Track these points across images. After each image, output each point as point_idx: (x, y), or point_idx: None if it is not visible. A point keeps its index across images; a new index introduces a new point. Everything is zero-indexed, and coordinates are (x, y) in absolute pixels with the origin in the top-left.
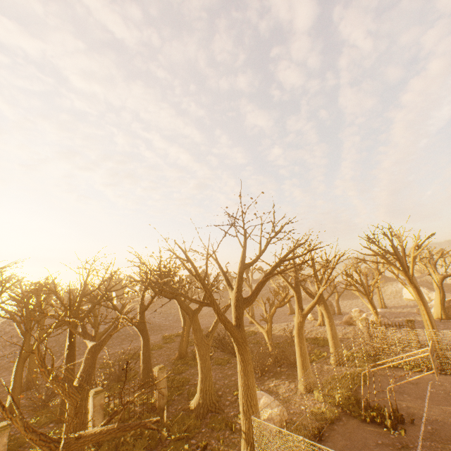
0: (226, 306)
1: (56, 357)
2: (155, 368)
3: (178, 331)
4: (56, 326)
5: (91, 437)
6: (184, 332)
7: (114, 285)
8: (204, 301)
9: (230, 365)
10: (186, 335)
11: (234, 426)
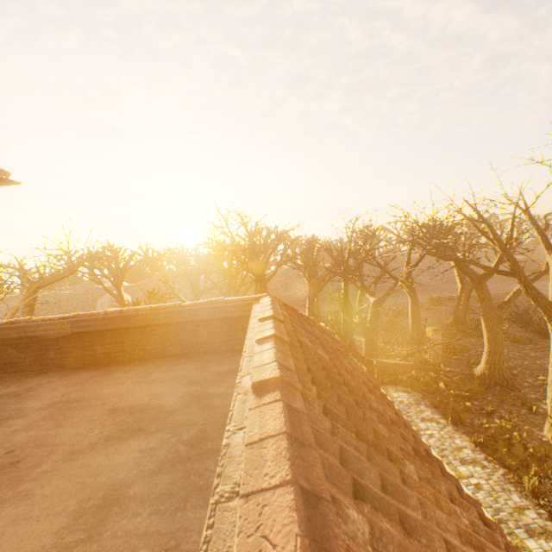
0: (536, 274)
1: (327, 302)
2: (427, 328)
3: (450, 295)
4: (330, 278)
5: (391, 365)
6: (460, 298)
7: (376, 243)
8: (502, 270)
9: (534, 346)
10: (463, 301)
11: (534, 408)
